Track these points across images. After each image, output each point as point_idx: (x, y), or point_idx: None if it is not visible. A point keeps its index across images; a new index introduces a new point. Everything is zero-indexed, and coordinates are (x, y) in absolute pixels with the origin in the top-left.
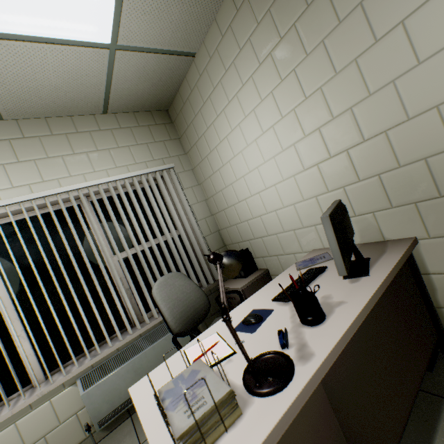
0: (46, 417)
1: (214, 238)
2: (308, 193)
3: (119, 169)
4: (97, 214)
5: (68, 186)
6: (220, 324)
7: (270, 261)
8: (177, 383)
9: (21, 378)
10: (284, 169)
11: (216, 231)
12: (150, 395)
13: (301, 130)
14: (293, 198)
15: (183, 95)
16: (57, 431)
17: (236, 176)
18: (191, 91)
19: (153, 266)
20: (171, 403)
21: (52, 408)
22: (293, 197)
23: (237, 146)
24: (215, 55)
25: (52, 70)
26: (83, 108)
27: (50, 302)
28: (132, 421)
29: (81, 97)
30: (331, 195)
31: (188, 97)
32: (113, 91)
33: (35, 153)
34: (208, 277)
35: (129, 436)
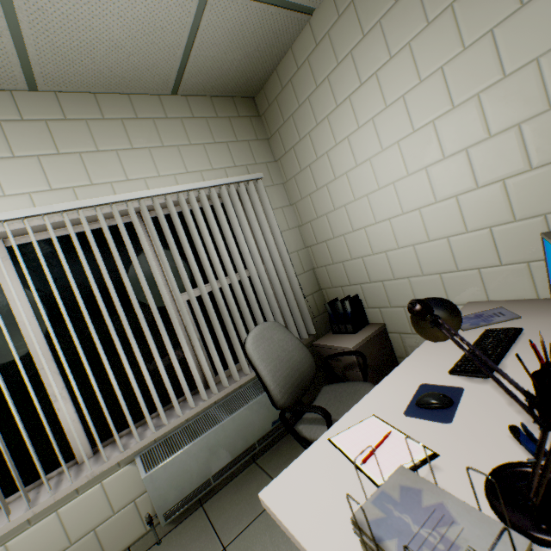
0: (96, 504)
1: (308, 278)
2: (476, 222)
3: (191, 176)
4: (159, 235)
5: (126, 193)
6: (372, 402)
7: (391, 313)
8: (387, 509)
9: (62, 451)
10: (440, 186)
11: (310, 269)
12: (308, 512)
13: (484, 126)
14: (447, 229)
15: (283, 75)
16: (111, 522)
17: (354, 194)
18: (297, 68)
19: (234, 311)
20: (402, 550)
21: (104, 494)
22: (448, 227)
23: (364, 151)
24: (348, 11)
25: (117, 14)
26: (147, 83)
27: (103, 353)
28: (206, 513)
29: (148, 65)
30: (518, 227)
31: (291, 78)
32: (192, 60)
33: (81, 143)
34: (301, 330)
35: (205, 533)
